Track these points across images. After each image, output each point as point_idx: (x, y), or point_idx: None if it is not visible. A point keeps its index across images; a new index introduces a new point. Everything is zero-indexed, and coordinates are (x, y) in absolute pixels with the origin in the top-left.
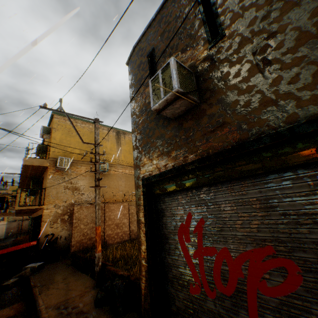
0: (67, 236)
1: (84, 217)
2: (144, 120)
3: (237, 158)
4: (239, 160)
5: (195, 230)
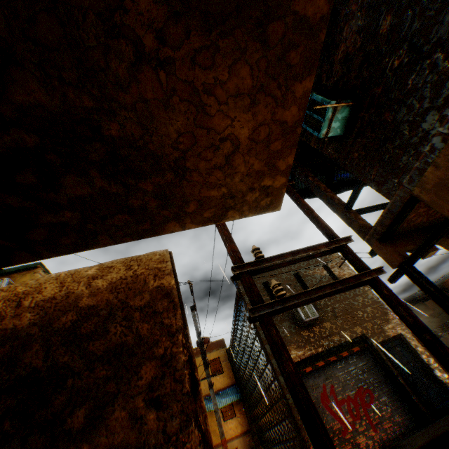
0: None
1: None
2: None
3: (339, 349)
4: (340, 350)
5: (330, 393)
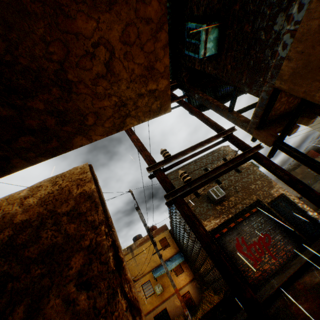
0: None
1: None
2: (194, 206)
3: (243, 213)
4: (243, 213)
5: (242, 242)
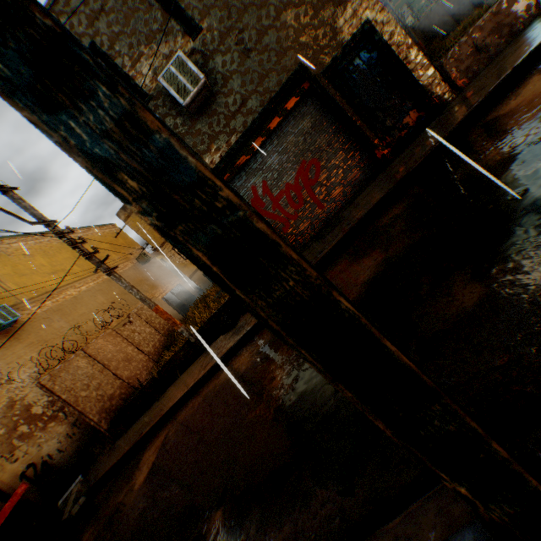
0: (59, 446)
1: (73, 383)
2: None
3: (264, 121)
4: (266, 122)
5: (264, 194)
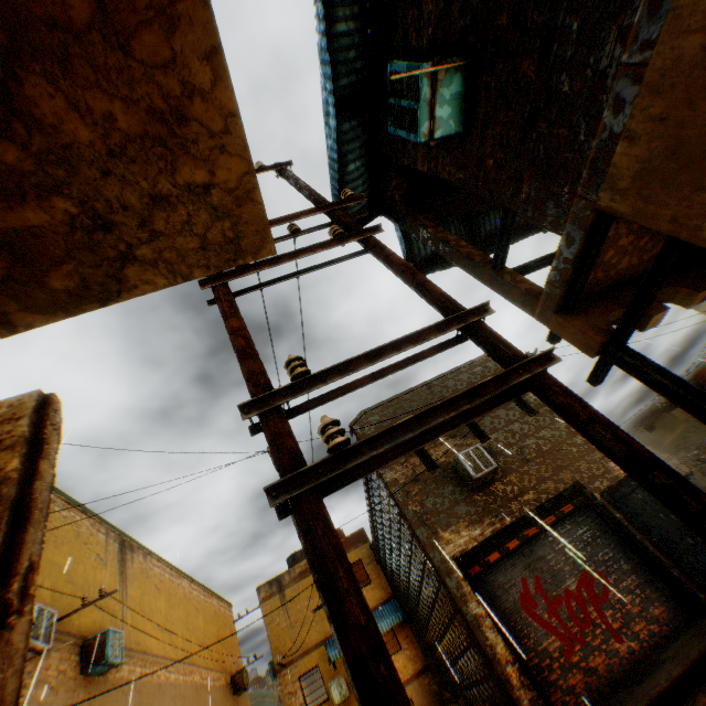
0: None
1: None
2: (423, 491)
3: (539, 515)
4: (541, 516)
5: (536, 591)
